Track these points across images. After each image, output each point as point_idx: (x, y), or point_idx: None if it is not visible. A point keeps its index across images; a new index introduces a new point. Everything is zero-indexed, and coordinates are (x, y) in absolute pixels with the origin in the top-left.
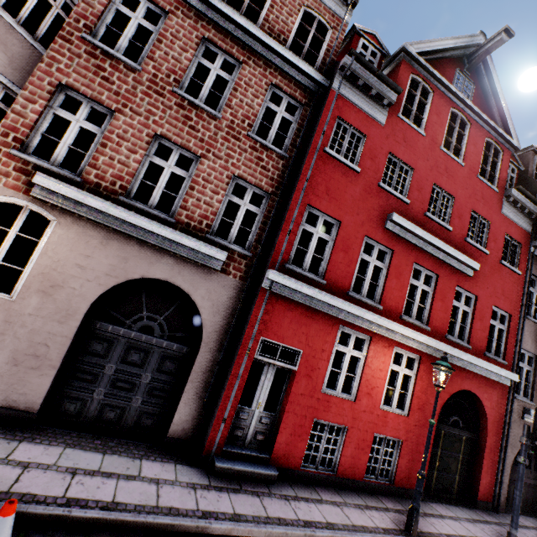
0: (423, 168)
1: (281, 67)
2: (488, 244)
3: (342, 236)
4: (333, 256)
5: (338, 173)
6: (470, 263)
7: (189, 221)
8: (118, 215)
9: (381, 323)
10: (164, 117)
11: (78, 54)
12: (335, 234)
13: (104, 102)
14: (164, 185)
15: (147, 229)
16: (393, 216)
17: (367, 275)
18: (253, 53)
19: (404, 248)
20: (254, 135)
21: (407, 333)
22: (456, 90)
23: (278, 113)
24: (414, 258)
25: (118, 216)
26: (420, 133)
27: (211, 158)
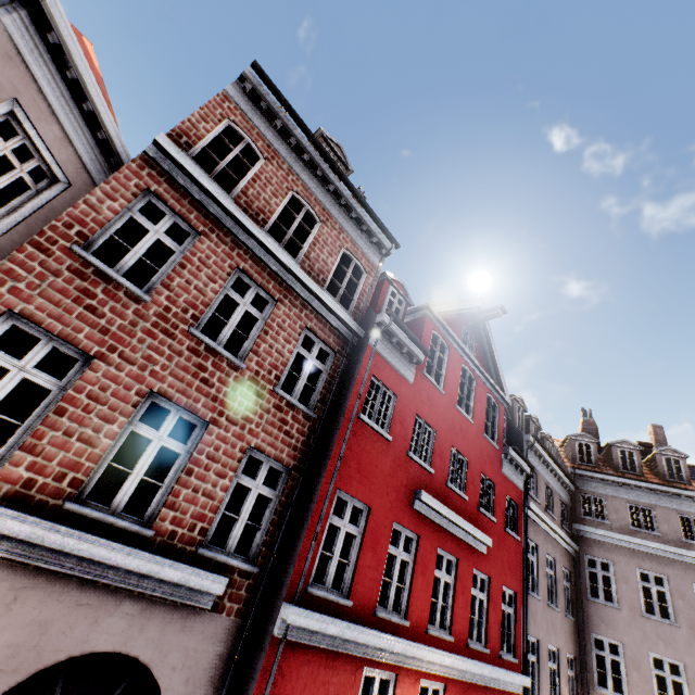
0: (443, 429)
1: (318, 310)
2: (495, 509)
3: (372, 526)
4: (361, 558)
5: (371, 442)
6: (485, 539)
7: (175, 527)
8: (59, 544)
9: (411, 652)
10: (169, 365)
11: (56, 271)
12: (363, 524)
13: (80, 343)
14: (146, 468)
15: (105, 561)
16: (422, 495)
17: (393, 576)
18: (291, 290)
19: (429, 531)
20: (282, 391)
21: (435, 658)
22: (466, 349)
23: (309, 360)
24: (437, 541)
25: (58, 547)
26: (441, 391)
27: (224, 423)
